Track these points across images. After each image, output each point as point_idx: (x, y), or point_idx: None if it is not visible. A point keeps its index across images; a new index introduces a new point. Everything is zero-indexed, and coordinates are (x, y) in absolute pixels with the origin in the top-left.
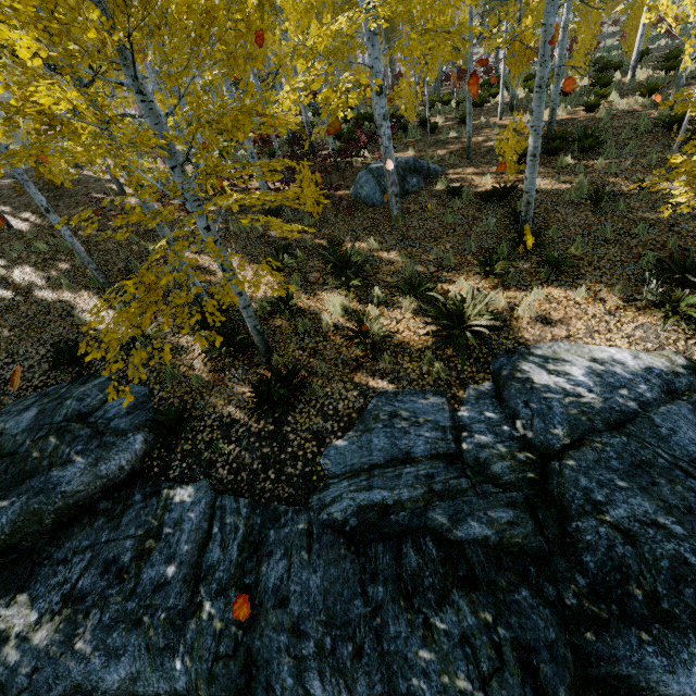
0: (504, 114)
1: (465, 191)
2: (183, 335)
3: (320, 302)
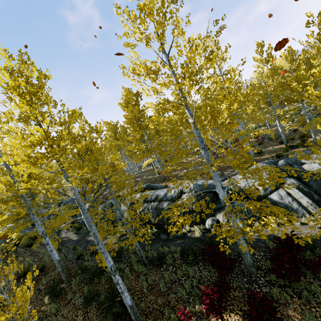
0: (268, 129)
1: (298, 129)
2: (291, 150)
3: (308, 140)
